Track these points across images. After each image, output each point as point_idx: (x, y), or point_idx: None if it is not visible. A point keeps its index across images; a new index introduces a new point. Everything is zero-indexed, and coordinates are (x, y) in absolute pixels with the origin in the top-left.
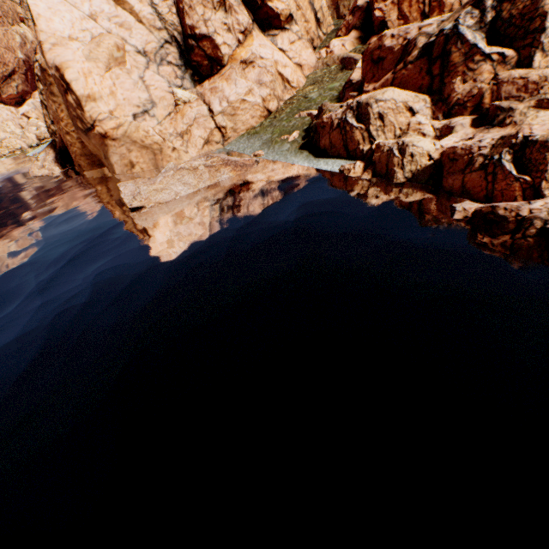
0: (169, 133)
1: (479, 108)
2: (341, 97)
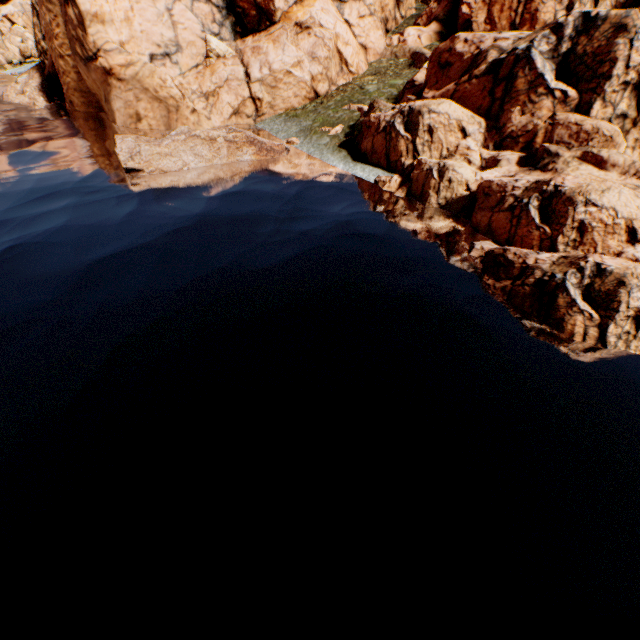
0: (191, 89)
1: (530, 146)
2: (400, 98)
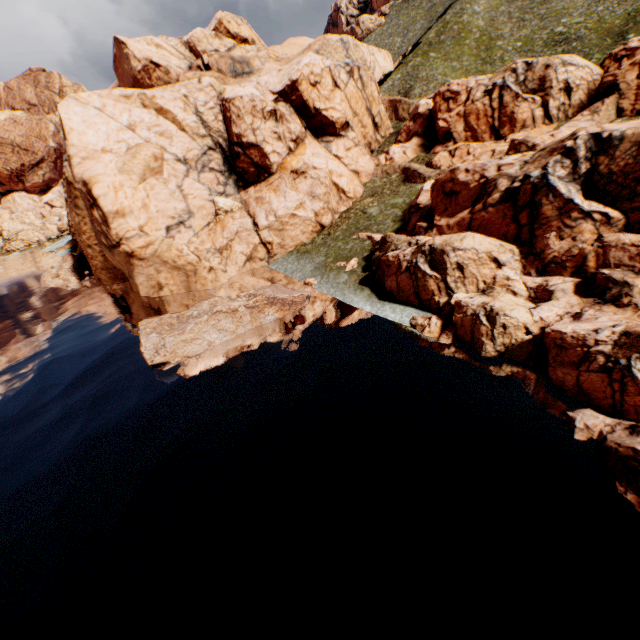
0: (206, 249)
1: (581, 270)
2: (406, 219)
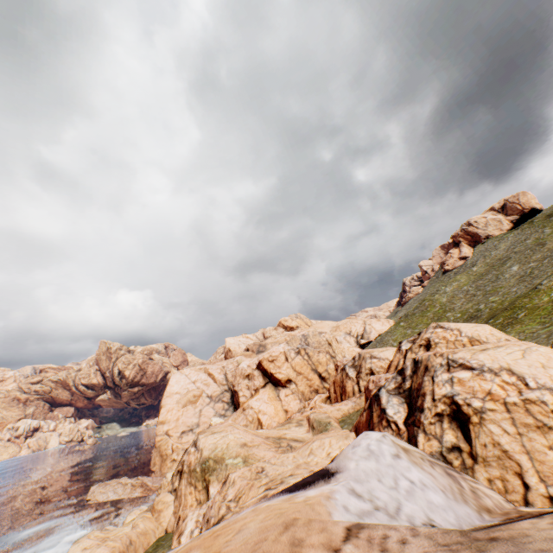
0: (183, 447)
1: None
2: None
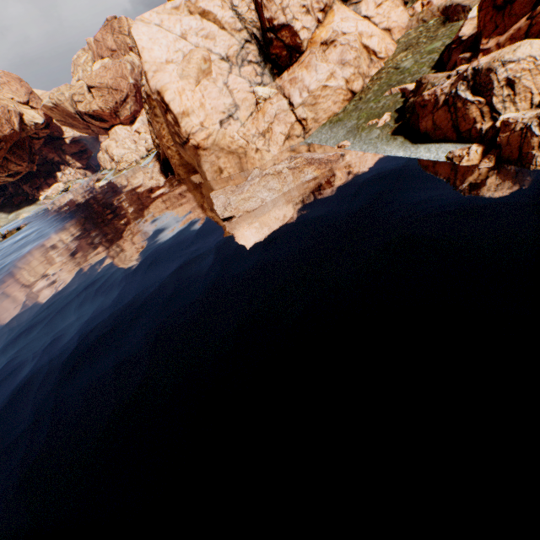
0: (252, 134)
1: None
2: (445, 60)
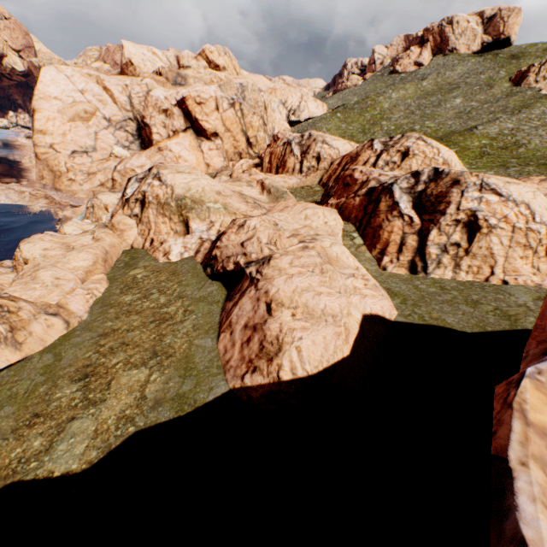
0: (80, 169)
1: None
2: None
